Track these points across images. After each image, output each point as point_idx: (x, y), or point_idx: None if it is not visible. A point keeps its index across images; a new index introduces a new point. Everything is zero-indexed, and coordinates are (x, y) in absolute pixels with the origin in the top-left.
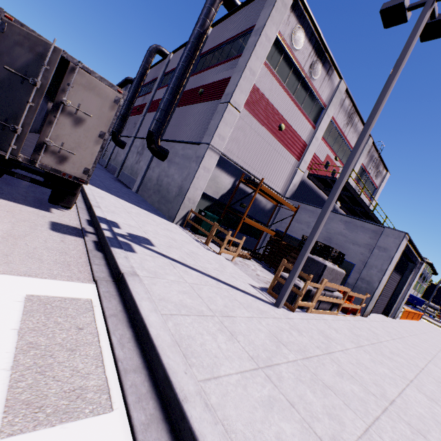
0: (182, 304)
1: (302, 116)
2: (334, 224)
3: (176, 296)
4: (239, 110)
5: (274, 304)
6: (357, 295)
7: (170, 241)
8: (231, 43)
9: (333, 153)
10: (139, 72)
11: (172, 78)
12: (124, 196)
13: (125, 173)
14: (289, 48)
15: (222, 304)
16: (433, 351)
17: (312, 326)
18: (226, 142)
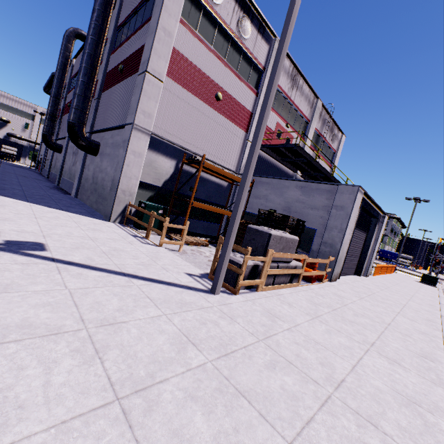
0: (23, 325)
1: (240, 82)
2: (291, 192)
3: (19, 314)
4: (162, 80)
5: (210, 291)
6: (318, 261)
7: (84, 241)
8: (144, 5)
9: (283, 120)
10: (59, 61)
11: (83, 56)
12: (49, 201)
13: (65, 179)
14: (207, 3)
15: (115, 308)
16: (403, 301)
17: (257, 306)
18: (155, 120)
